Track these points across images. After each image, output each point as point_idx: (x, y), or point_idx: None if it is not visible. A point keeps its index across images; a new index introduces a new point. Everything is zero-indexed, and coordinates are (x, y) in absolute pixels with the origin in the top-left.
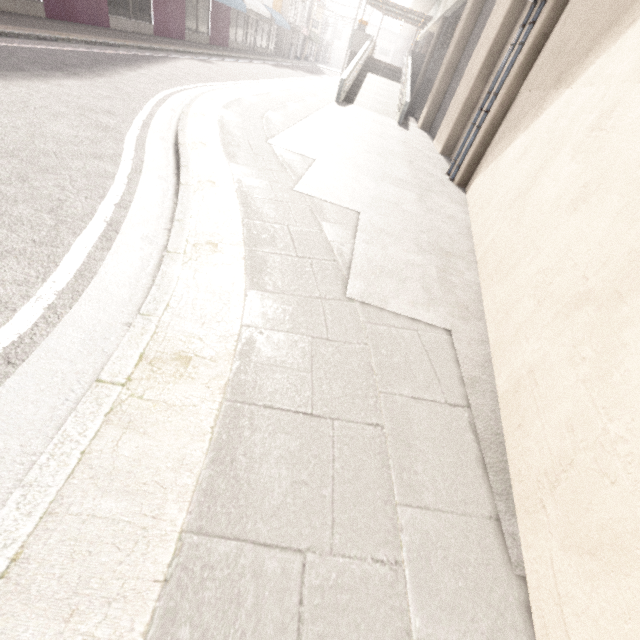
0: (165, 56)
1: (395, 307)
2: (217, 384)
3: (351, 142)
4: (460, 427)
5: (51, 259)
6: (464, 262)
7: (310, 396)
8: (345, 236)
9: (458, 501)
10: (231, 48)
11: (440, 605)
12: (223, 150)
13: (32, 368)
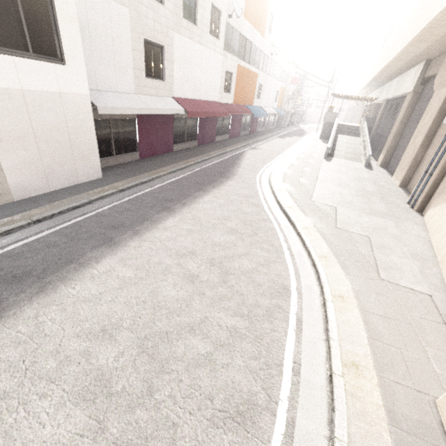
0: (240, 152)
1: (402, 284)
2: (354, 305)
3: (346, 190)
4: (442, 330)
5: (284, 263)
6: (431, 262)
7: (383, 312)
8: (368, 250)
9: (445, 349)
10: (257, 132)
11: (444, 369)
12: (299, 209)
13: (305, 296)
